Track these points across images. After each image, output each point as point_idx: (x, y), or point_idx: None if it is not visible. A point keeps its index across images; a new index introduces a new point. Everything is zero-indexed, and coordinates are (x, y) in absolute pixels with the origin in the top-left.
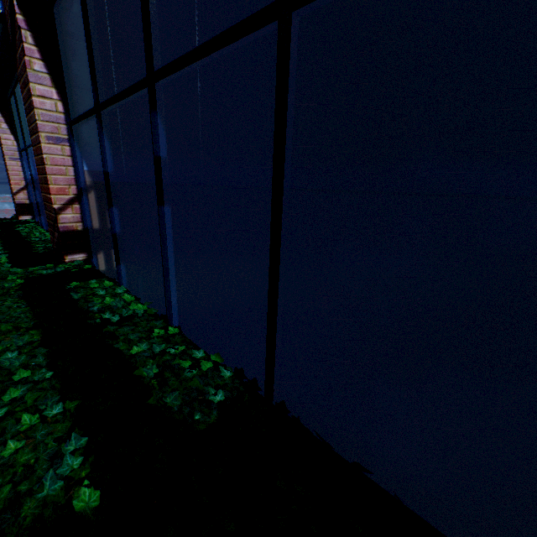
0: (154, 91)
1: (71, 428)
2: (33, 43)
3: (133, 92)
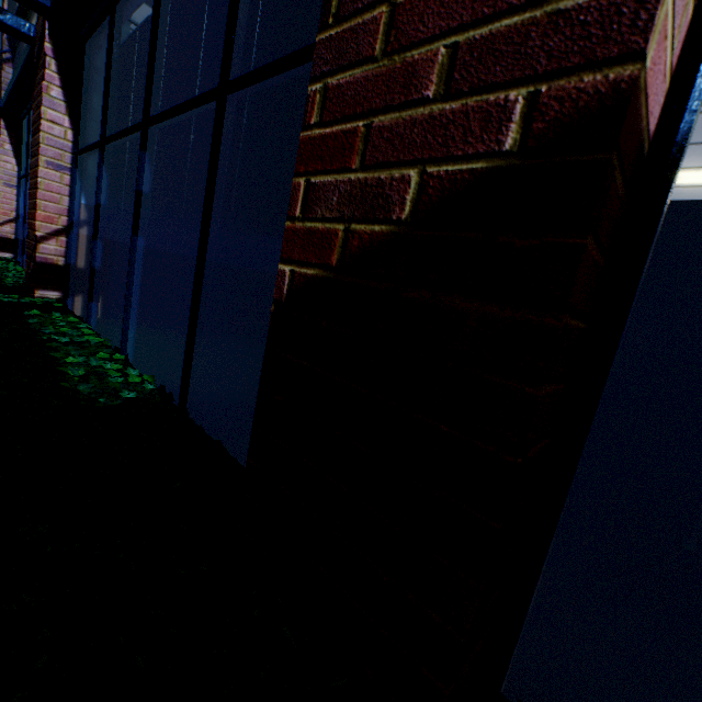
0: (147, 134)
1: None
2: (57, 71)
3: (132, 132)
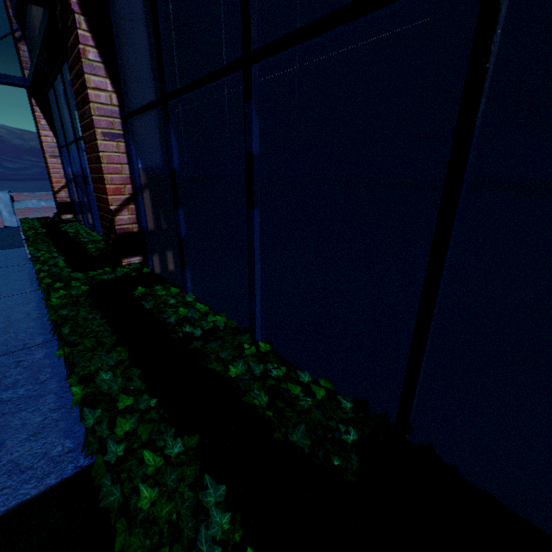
0: (250, 75)
1: (201, 473)
2: (87, 28)
3: (218, 78)
